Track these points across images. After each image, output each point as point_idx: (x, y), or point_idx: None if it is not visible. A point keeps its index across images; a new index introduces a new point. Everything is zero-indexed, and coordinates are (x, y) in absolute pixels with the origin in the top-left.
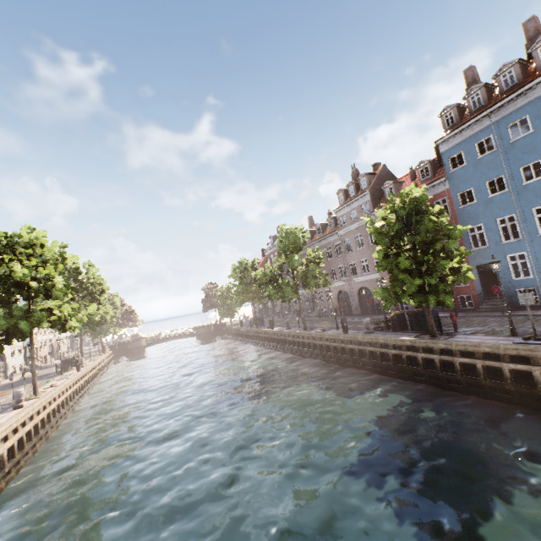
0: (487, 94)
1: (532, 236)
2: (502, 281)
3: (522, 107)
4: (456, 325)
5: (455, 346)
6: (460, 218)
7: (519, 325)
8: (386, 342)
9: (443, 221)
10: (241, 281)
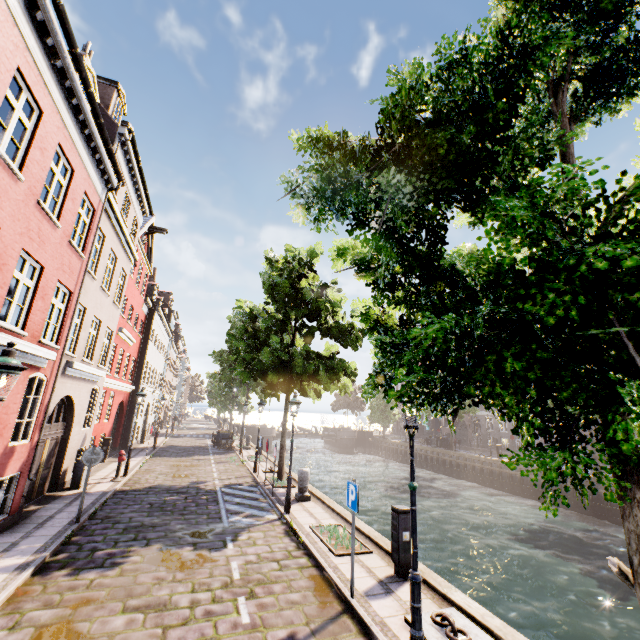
0: None
1: None
2: None
3: None
4: None
5: None
6: None
7: None
8: None
9: None
10: None
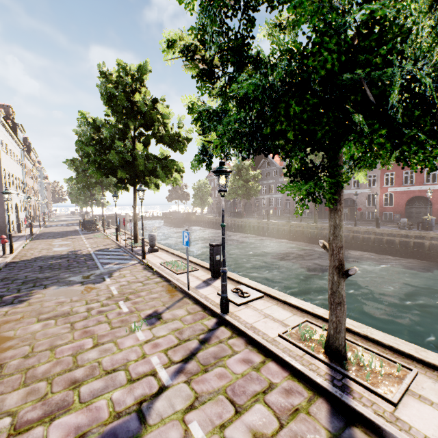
0: None
1: None
2: None
3: None
4: None
5: None
6: None
7: None
8: None
9: None
10: (240, 178)
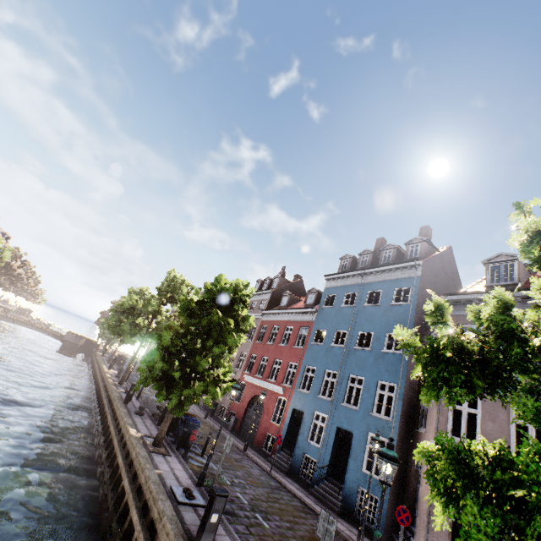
0: (373, 260)
1: (338, 402)
2: (301, 436)
3: (382, 282)
4: (205, 451)
5: (137, 460)
6: (307, 353)
7: (249, 485)
8: (122, 427)
9: (231, 323)
10: None
